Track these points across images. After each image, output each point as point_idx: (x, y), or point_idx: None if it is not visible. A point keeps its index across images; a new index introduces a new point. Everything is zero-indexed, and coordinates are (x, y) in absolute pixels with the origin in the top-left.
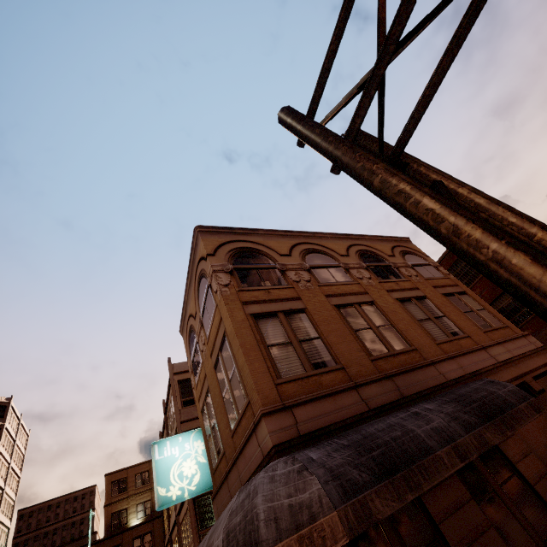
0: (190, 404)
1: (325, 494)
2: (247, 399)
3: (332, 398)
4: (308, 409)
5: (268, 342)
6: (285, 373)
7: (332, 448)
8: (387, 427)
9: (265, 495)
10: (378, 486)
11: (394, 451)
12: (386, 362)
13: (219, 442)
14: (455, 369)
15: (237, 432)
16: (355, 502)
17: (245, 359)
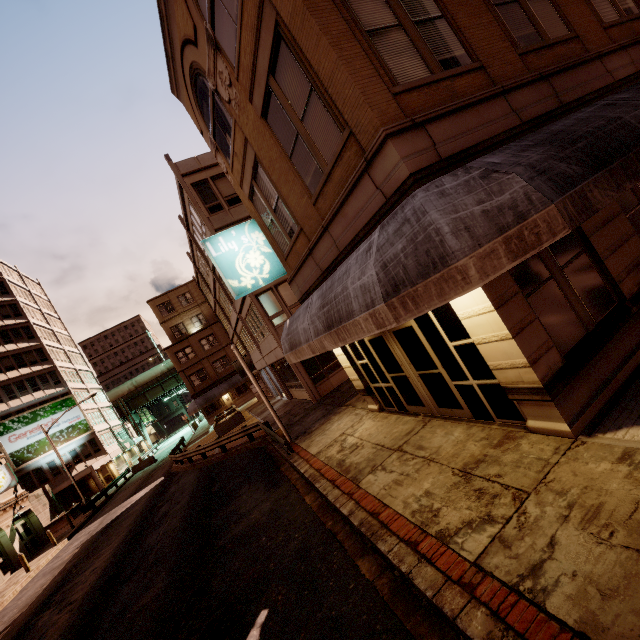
0: (218, 210)
1: (534, 190)
2: (345, 132)
3: (474, 110)
4: (445, 126)
5: (366, 24)
6: (402, 77)
7: (514, 150)
8: (579, 122)
9: (441, 210)
10: (595, 177)
11: (603, 141)
12: (539, 58)
13: (289, 221)
14: (625, 65)
15: (324, 193)
16: (573, 194)
17: (337, 55)
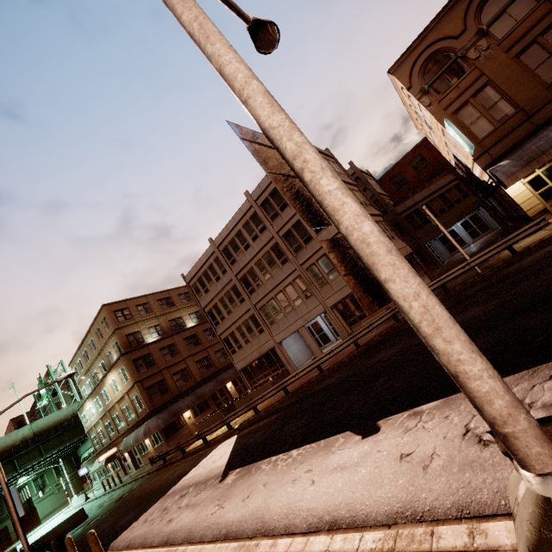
0: None
1: None
2: None
3: None
4: None
5: None
6: None
7: None
8: None
9: None
10: None
11: None
12: None
13: (507, 110)
14: None
15: None
16: None
17: None
